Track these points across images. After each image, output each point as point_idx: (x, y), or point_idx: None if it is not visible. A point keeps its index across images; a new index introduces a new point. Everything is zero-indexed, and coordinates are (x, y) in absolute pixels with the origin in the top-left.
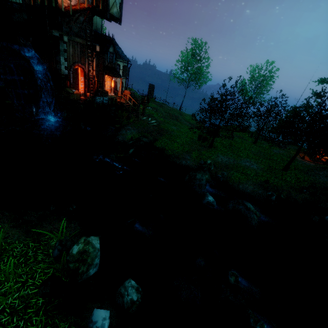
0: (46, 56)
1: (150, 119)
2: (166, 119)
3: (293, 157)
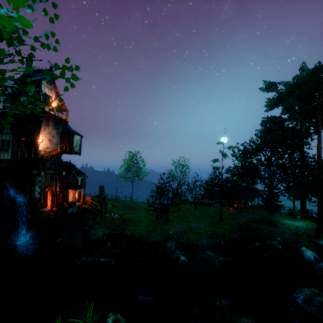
0: (19, 188)
1: (112, 214)
2: (124, 211)
3: (221, 210)
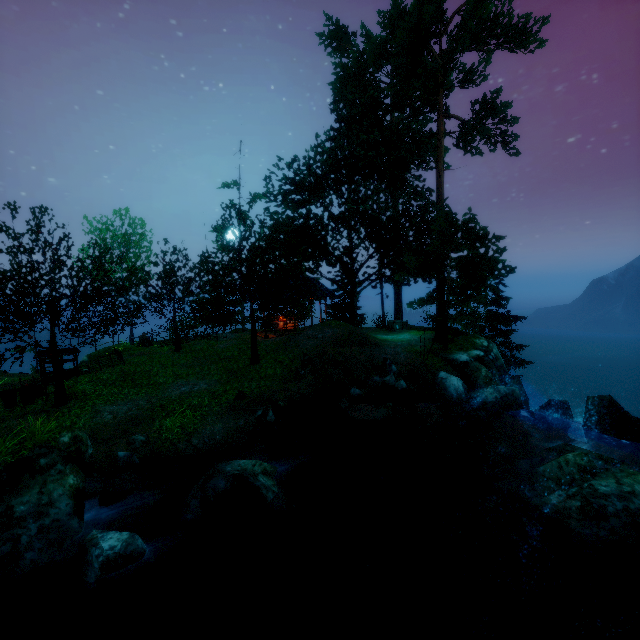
0: None
1: None
2: None
3: (253, 333)
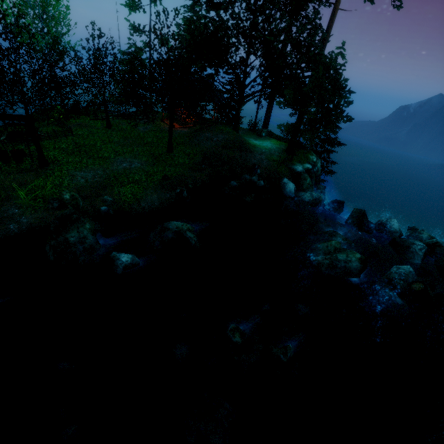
0: None
1: None
2: None
3: (171, 130)
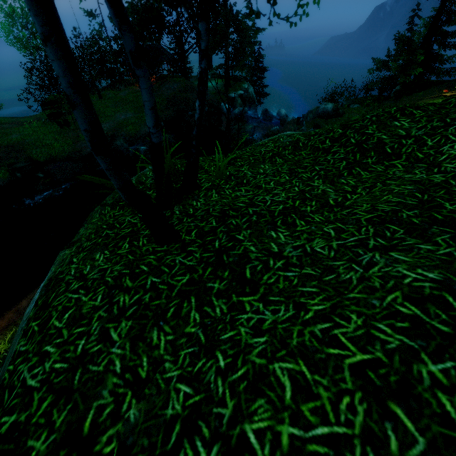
0: None
1: None
2: None
3: None
